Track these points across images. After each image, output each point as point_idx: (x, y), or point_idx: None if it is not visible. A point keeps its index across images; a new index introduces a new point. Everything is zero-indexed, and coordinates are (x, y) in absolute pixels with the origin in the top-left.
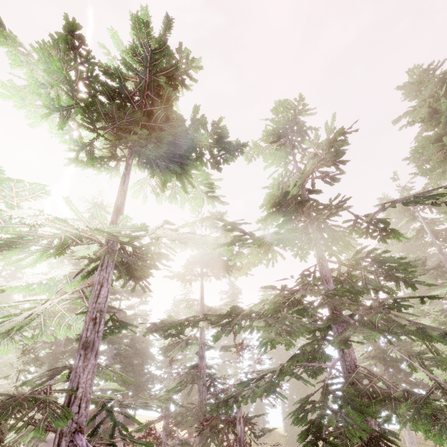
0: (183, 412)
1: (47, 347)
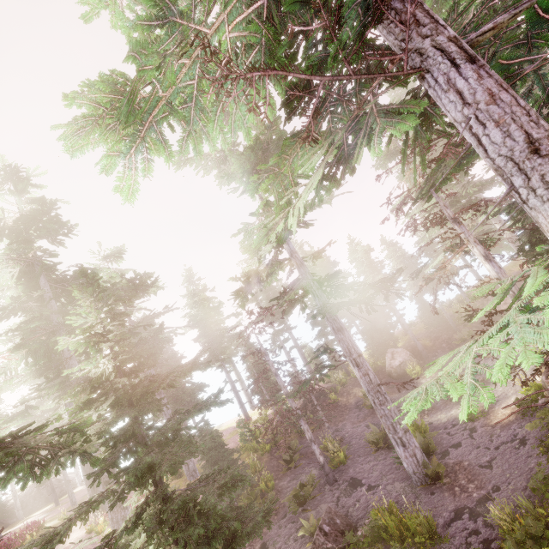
0: (318, 312)
1: (59, 381)
